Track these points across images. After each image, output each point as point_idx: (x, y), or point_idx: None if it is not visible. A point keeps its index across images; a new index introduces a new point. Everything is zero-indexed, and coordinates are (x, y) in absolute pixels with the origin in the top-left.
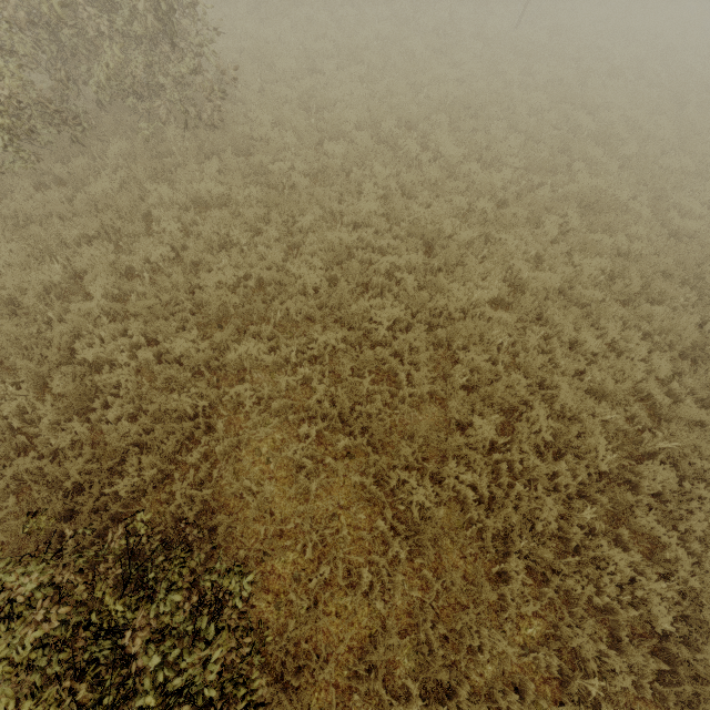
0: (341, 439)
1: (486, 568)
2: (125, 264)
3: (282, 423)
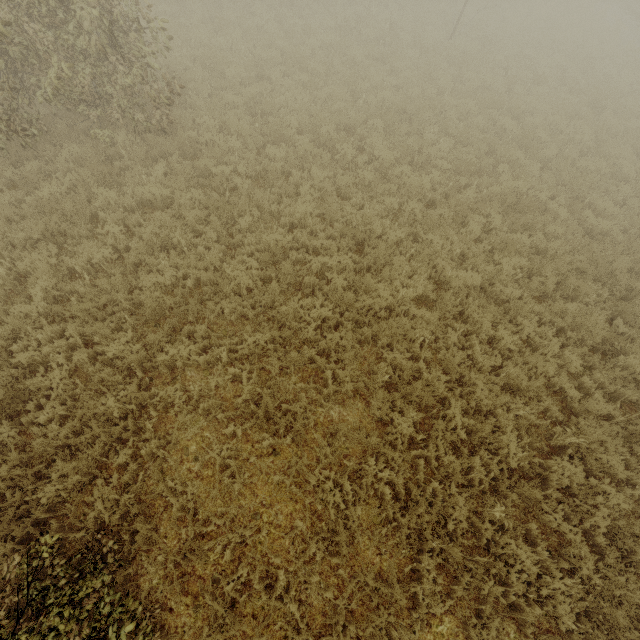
0: (266, 438)
1: (401, 564)
2: (69, 265)
3: (211, 421)
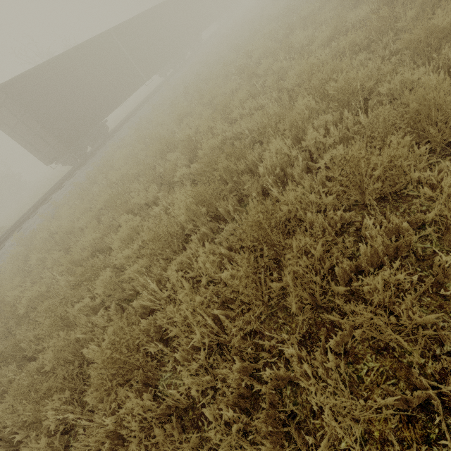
0: None
1: None
2: None
3: None
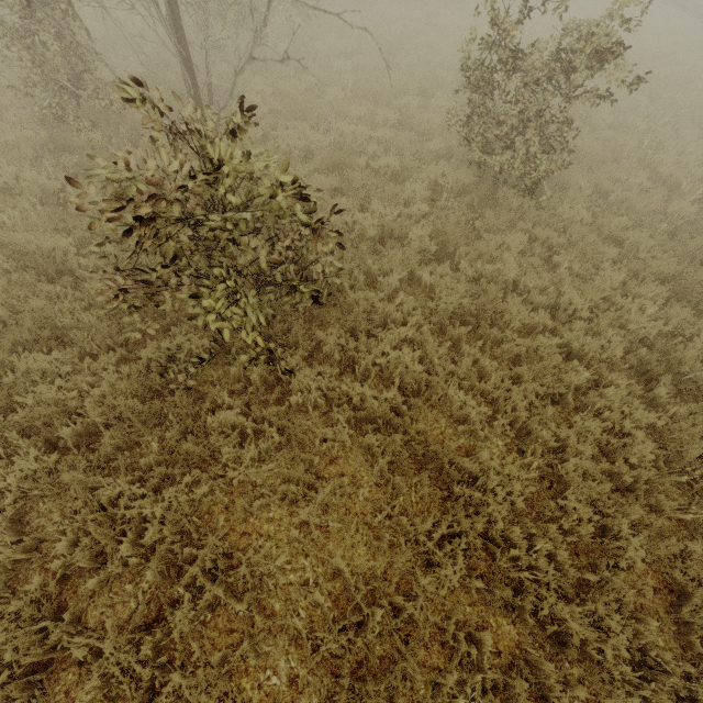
0: None
1: None
2: None
3: None
